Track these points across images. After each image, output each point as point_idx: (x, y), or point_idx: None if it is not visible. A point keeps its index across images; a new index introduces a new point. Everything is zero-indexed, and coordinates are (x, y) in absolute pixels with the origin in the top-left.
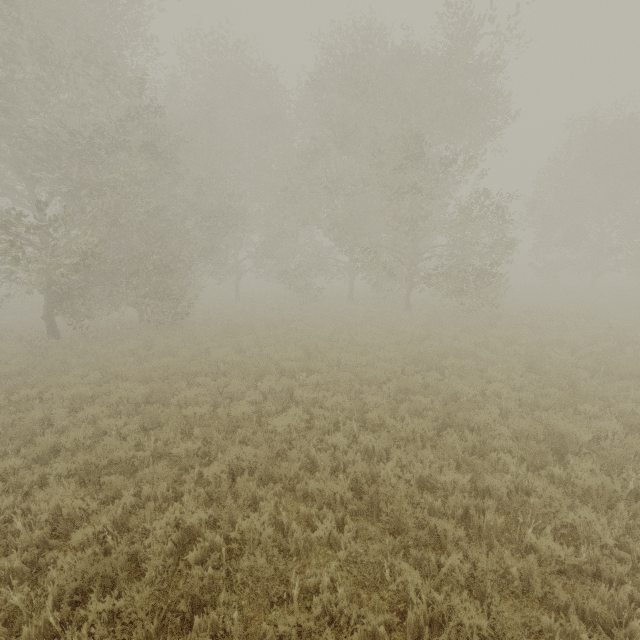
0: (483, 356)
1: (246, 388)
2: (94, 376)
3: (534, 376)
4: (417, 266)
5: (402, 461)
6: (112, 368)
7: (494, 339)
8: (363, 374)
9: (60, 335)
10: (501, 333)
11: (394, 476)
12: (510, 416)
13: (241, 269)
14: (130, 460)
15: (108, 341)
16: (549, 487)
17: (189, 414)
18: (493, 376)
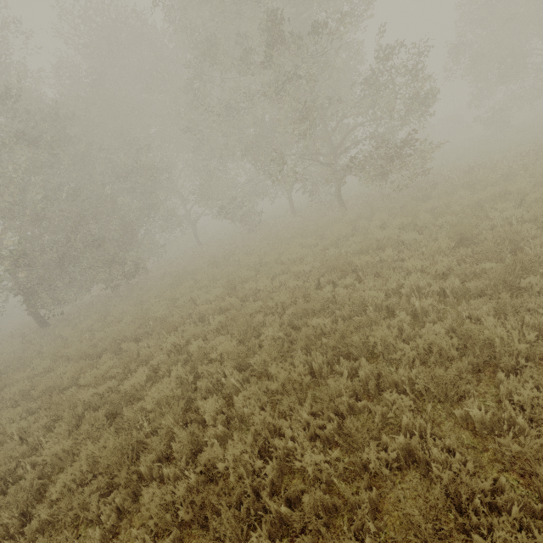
0: (407, 241)
1: (154, 349)
2: (43, 365)
3: (464, 251)
4: (333, 161)
5: (263, 433)
6: (63, 351)
7: (423, 215)
8: (267, 302)
9: (49, 323)
10: (434, 204)
11: (253, 457)
12: (426, 319)
13: (197, 216)
14: (16, 470)
15: (81, 319)
16: (459, 450)
17: (85, 399)
18: (410, 266)
